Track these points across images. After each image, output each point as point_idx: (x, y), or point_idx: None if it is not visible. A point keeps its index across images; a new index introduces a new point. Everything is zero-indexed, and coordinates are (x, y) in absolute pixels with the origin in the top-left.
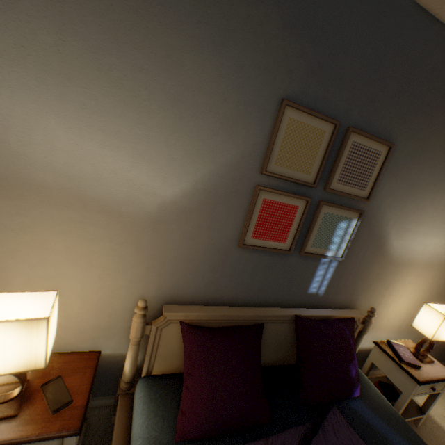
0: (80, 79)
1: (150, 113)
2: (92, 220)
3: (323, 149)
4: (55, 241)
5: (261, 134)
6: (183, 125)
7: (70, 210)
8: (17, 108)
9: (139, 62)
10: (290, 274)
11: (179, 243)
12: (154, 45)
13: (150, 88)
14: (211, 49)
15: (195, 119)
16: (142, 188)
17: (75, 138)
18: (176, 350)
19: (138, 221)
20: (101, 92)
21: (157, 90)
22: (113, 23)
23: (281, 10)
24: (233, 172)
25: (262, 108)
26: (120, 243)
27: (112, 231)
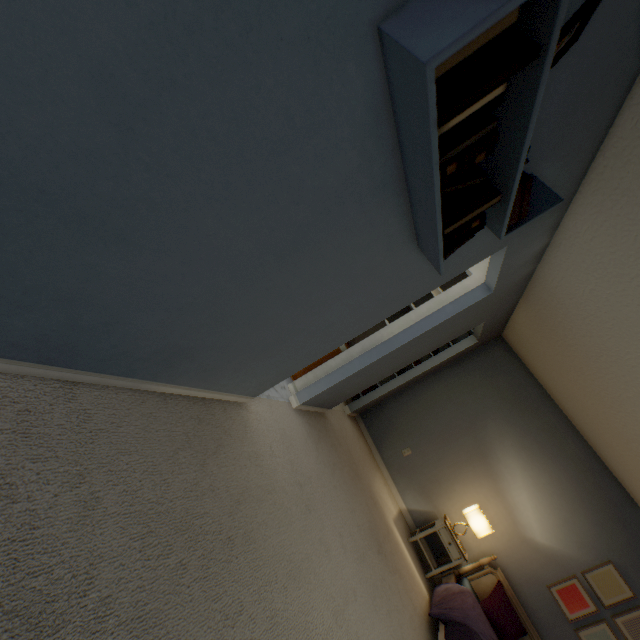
0: (542, 492)
1: (554, 515)
2: (506, 518)
3: (620, 597)
4: (491, 511)
5: (591, 560)
6: (562, 528)
7: (504, 509)
8: (520, 482)
9: (563, 504)
10: (560, 634)
11: (524, 555)
12: (571, 505)
13: (560, 511)
14: (590, 521)
15: (568, 530)
16: (530, 527)
17: (526, 499)
18: (483, 587)
19: (519, 533)
20: (544, 499)
21: (562, 513)
22: (564, 492)
23: (628, 536)
24: (568, 558)
25: (598, 553)
26: (506, 532)
27: (508, 526)
